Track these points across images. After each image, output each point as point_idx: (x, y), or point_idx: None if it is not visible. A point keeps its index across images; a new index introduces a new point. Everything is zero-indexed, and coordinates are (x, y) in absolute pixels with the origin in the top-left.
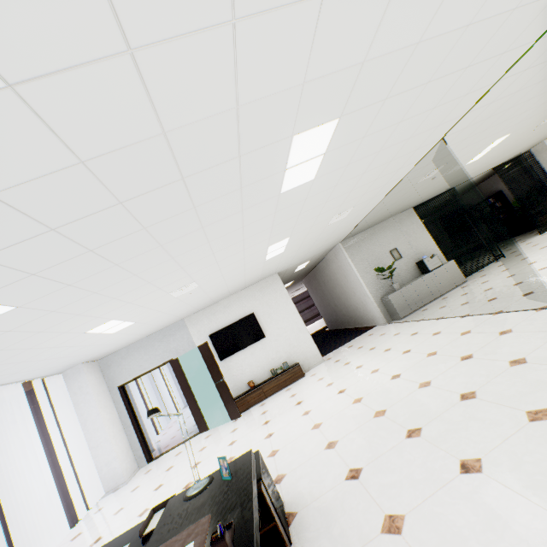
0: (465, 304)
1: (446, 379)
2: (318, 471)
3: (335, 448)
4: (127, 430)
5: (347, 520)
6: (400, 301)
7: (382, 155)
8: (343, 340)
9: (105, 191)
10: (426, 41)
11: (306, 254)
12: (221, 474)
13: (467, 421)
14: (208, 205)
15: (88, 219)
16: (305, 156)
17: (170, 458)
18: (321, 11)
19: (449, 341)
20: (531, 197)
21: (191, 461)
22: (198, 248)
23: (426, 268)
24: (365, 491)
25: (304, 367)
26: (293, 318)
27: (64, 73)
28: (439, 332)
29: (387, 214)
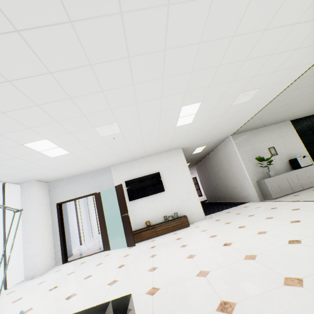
0: None
1: None
2: None
3: None
4: (55, 235)
5: None
6: (274, 185)
7: None
8: (220, 208)
9: None
10: None
11: (205, 136)
12: None
13: None
14: None
15: None
16: None
17: (76, 264)
18: None
19: None
20: None
21: (86, 273)
22: (117, 62)
23: (297, 165)
24: None
25: (190, 219)
26: (187, 182)
27: None
28: None
29: (272, 118)
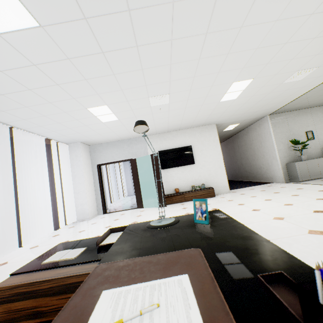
0: None
1: None
2: None
3: None
4: (96, 191)
5: None
6: (303, 169)
7: None
8: (243, 185)
9: None
10: None
11: (243, 114)
12: (193, 217)
13: None
14: None
15: None
16: None
17: (117, 215)
18: None
19: None
20: None
21: (131, 220)
22: (195, 38)
23: None
24: None
25: (215, 191)
26: (217, 157)
27: None
28: None
29: (319, 99)
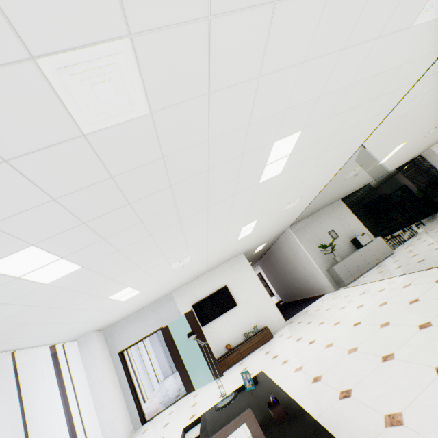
0: (399, 267)
1: (402, 317)
2: (312, 398)
3: (321, 380)
4: (125, 393)
5: (352, 426)
6: (343, 270)
7: (323, 156)
8: (299, 308)
9: (166, 177)
10: (354, 84)
11: (264, 236)
12: (245, 386)
13: (430, 342)
14: (215, 190)
15: (150, 197)
16: (278, 156)
17: (164, 417)
18: (301, 70)
19: (395, 293)
20: (430, 188)
21: (186, 415)
22: (200, 225)
23: (359, 244)
24: (360, 403)
25: (271, 330)
26: (258, 288)
27: (176, 106)
28: (383, 288)
29: (323, 204)
